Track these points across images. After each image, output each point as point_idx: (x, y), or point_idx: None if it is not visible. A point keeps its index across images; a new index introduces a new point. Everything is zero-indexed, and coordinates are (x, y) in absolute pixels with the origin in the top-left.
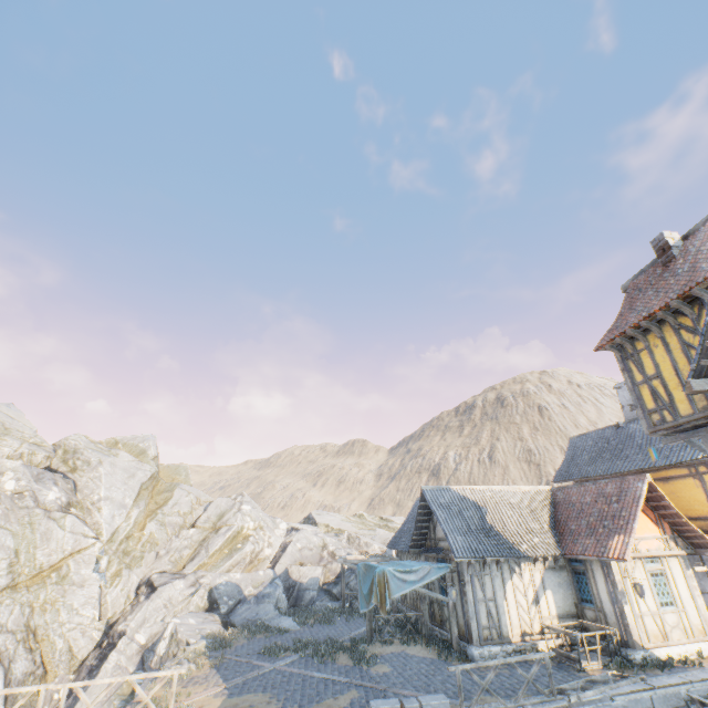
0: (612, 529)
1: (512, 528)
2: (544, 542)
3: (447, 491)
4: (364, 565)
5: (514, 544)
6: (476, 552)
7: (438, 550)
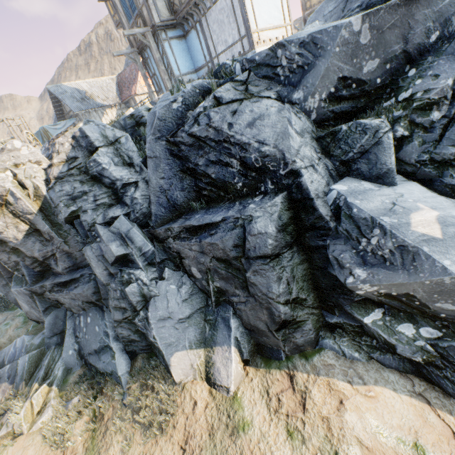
0: (133, 84)
1: (100, 97)
2: (114, 99)
3: (62, 87)
4: (36, 134)
5: (101, 103)
6: (84, 109)
7: (71, 117)
